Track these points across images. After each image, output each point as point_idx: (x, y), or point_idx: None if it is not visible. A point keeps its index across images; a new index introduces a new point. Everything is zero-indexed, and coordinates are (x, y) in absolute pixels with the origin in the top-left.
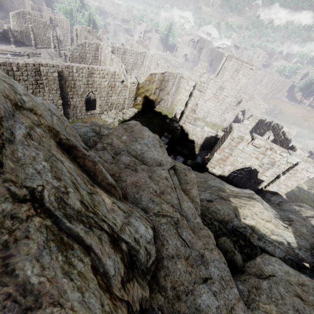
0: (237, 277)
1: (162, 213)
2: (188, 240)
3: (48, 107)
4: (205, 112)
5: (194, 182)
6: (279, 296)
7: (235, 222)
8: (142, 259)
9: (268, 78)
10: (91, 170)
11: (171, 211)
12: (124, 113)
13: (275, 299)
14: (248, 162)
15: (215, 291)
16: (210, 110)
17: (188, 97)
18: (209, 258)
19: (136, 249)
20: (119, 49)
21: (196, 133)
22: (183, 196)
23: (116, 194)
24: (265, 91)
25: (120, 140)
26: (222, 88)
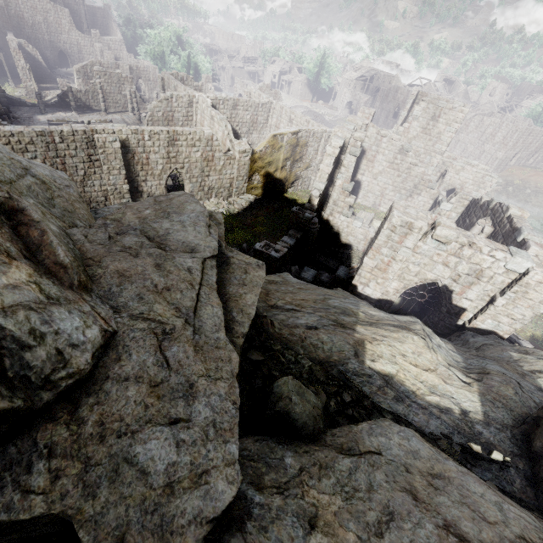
0: (292, 446)
1: (145, 316)
2: (177, 360)
3: (25, 166)
4: (377, 196)
5: (257, 283)
6: (366, 486)
7: (350, 366)
8: (33, 362)
9: (507, 130)
10: (35, 242)
11: (169, 315)
12: (231, 202)
13: (353, 489)
14: (431, 272)
15: (183, 440)
16: (385, 191)
17: (332, 167)
18: (201, 390)
19: (22, 344)
20: (226, 102)
21: (355, 232)
22: (212, 299)
23: (64, 278)
24: (501, 154)
25: (139, 215)
26: (405, 150)
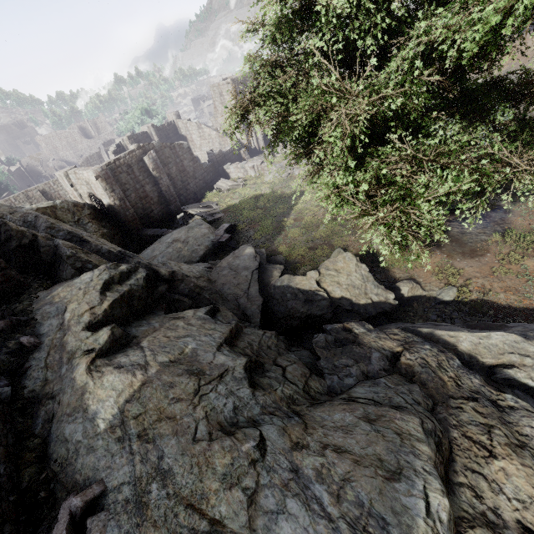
0: None
1: None
2: None
3: None
4: None
5: None
6: None
7: None
8: None
9: None
10: None
11: None
12: None
13: None
14: (84, 190)
15: None
16: None
17: None
18: None
19: None
20: None
21: None
22: None
23: None
24: None
25: None
26: (200, 126)
